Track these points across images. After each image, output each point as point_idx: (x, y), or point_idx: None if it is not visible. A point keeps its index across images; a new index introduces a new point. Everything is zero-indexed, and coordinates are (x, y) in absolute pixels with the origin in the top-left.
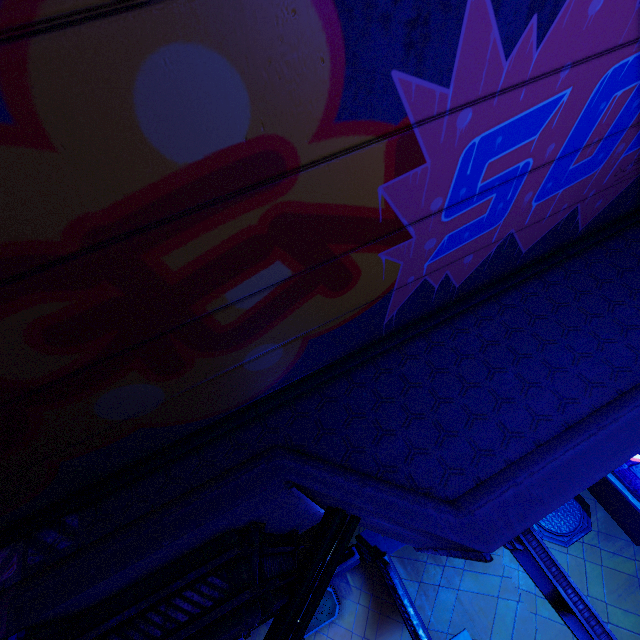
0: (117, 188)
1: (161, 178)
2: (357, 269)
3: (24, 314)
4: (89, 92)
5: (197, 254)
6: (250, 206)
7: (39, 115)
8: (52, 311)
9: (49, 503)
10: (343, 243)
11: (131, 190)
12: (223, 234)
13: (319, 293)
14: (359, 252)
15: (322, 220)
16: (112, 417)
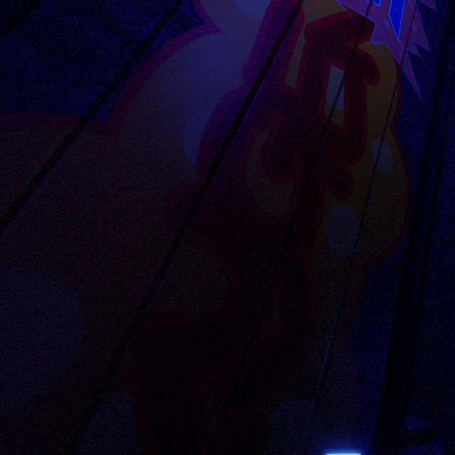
0: (247, 44)
1: (258, 31)
2: (369, 57)
3: (254, 148)
4: (218, 0)
5: (296, 74)
6: (296, 33)
7: (209, 17)
8: (264, 142)
9: (374, 418)
10: (348, 41)
11: (252, 43)
12: (298, 55)
13: (366, 83)
14: (360, 44)
15: (328, 29)
16: (343, 255)
